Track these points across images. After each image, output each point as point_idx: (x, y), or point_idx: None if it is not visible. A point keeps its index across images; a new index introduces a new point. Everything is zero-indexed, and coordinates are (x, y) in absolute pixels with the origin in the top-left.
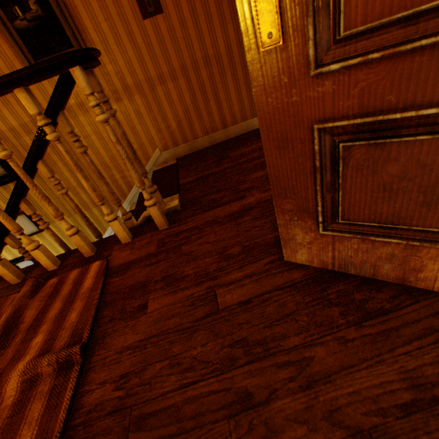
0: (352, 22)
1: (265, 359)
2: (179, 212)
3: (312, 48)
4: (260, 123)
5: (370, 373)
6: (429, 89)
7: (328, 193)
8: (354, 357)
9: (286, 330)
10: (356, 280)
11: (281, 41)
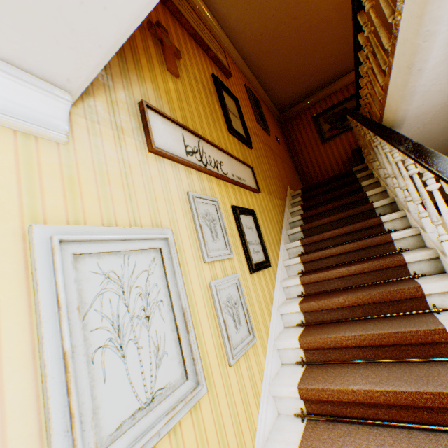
0: None
1: None
2: None
3: None
4: None
5: None
6: None
7: None
8: None
9: None
10: None
11: None
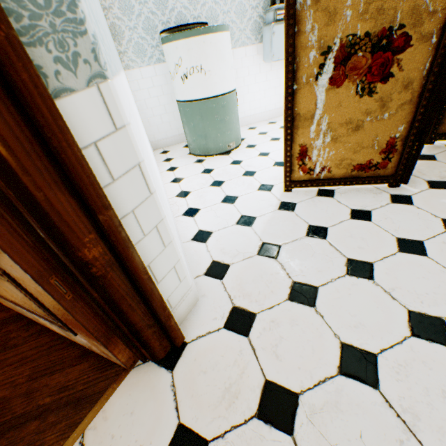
0: None
1: None
2: None
3: None
4: None
5: None
6: None
7: None
8: None
9: None
10: (25, 322)
11: None
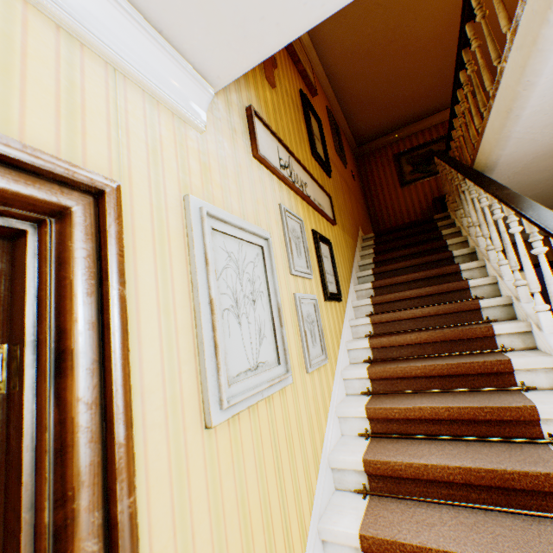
0: None
1: None
2: None
3: None
4: None
5: None
6: None
7: None
8: None
9: None
10: None
11: None
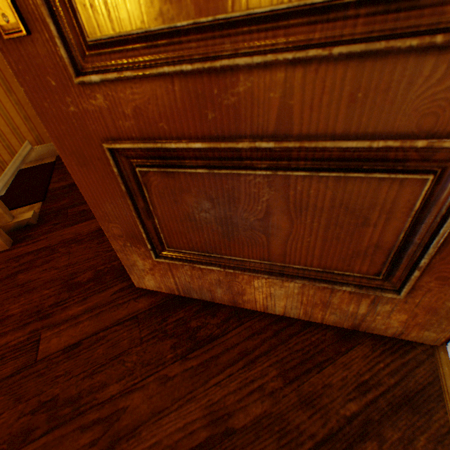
0: (94, 27)
1: (71, 422)
2: (33, 227)
3: (63, 48)
4: (49, 132)
5: (179, 415)
6: (192, 122)
7: (148, 219)
8: (169, 398)
9: (109, 377)
10: (198, 305)
11: (24, 30)
